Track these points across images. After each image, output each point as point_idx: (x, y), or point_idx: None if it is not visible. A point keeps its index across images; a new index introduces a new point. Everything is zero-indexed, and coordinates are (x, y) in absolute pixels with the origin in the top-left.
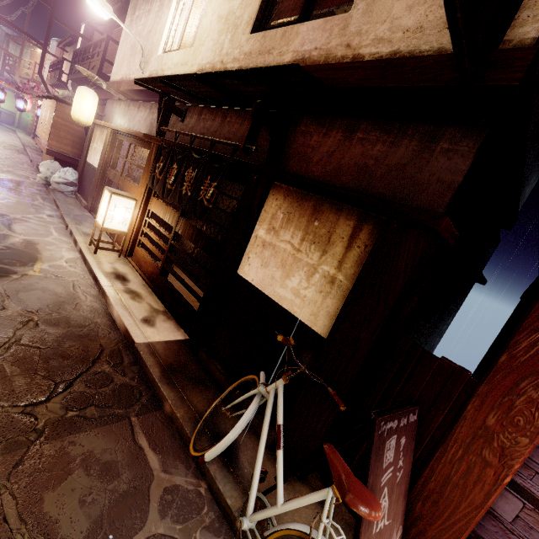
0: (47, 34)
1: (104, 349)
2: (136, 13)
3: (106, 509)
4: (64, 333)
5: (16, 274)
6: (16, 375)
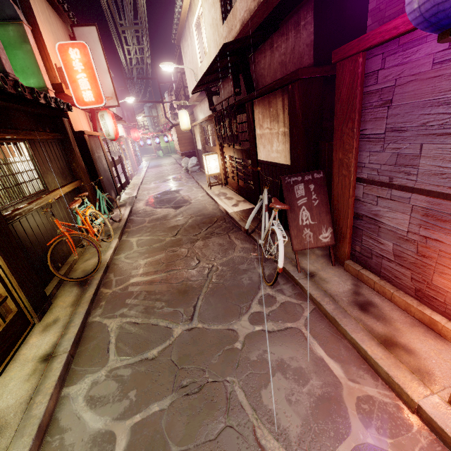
0: (161, 95)
1: (218, 219)
2: (184, 51)
3: (220, 252)
4: (203, 218)
5: (184, 206)
6: (190, 229)
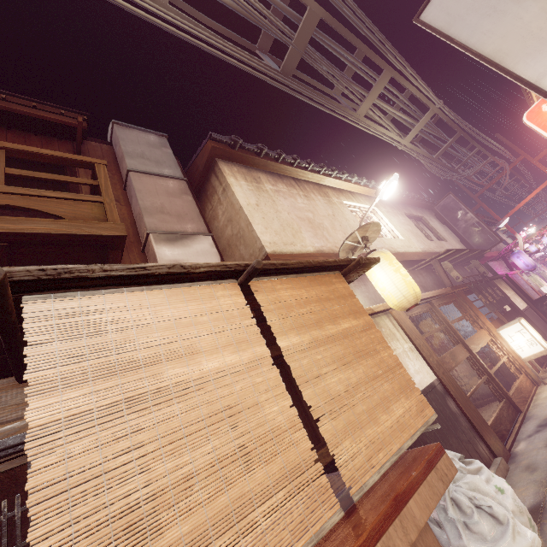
0: None
1: None
2: (265, 184)
3: None
4: None
5: None
6: None
